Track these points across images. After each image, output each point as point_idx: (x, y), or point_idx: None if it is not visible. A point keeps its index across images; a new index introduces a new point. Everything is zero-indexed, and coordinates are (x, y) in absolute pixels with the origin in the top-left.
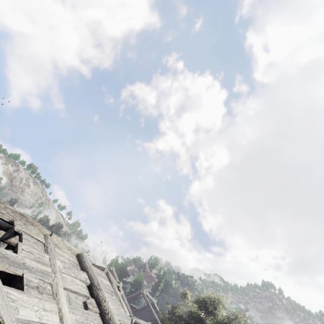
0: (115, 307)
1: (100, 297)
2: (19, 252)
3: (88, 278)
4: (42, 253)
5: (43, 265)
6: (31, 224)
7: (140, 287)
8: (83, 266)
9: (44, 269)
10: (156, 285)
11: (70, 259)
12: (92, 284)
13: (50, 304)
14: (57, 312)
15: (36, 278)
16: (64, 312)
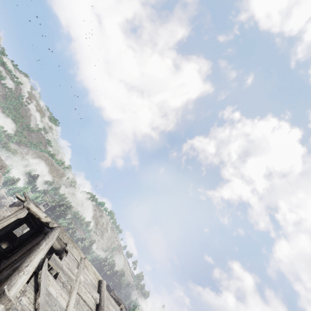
0: None
1: None
2: (62, 261)
3: (99, 299)
4: (74, 267)
5: (72, 273)
6: (75, 248)
7: None
8: (99, 289)
9: (71, 275)
10: None
11: (92, 280)
12: (99, 304)
13: (65, 295)
14: (67, 301)
15: (65, 278)
16: (70, 303)
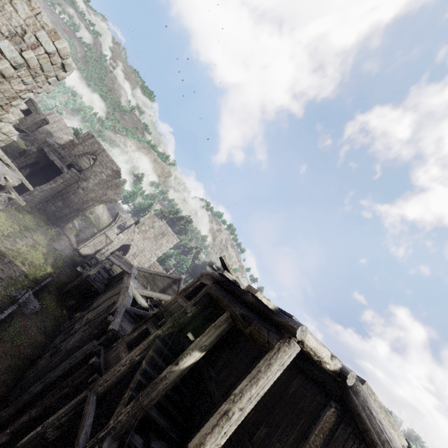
0: None
1: None
2: None
3: None
4: None
5: None
6: (391, 426)
7: None
8: None
9: None
10: None
11: None
12: None
13: None
14: None
15: None
16: None
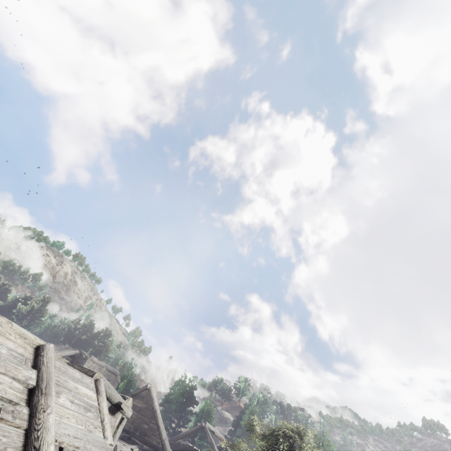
0: (83, 428)
1: (39, 406)
2: None
3: (35, 378)
4: None
5: None
6: None
7: (209, 420)
8: (38, 362)
9: None
10: (237, 418)
11: (15, 350)
12: (37, 387)
13: None
14: None
15: None
16: None
